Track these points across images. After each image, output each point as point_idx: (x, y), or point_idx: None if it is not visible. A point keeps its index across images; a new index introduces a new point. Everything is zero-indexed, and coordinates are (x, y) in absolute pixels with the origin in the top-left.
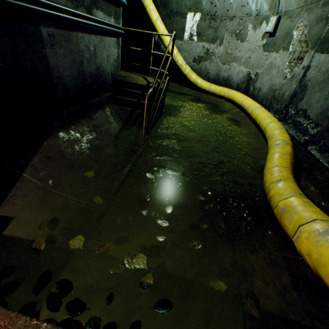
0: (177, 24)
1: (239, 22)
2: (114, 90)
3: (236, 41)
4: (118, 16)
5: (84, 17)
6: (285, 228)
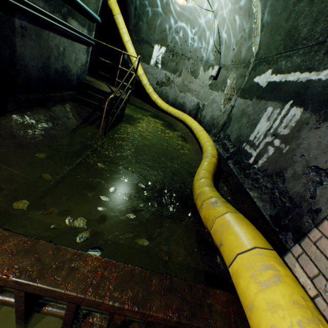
0: (145, 50)
1: (194, 63)
2: (77, 91)
3: (191, 77)
4: (91, 29)
5: (59, 22)
6: (197, 206)
